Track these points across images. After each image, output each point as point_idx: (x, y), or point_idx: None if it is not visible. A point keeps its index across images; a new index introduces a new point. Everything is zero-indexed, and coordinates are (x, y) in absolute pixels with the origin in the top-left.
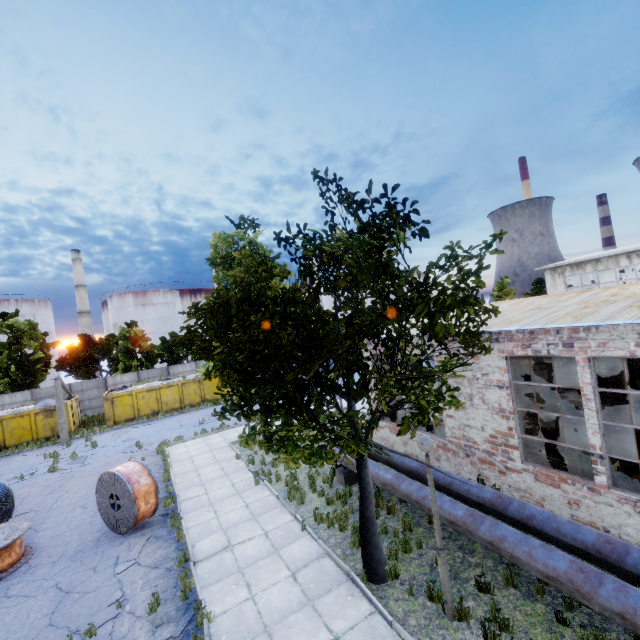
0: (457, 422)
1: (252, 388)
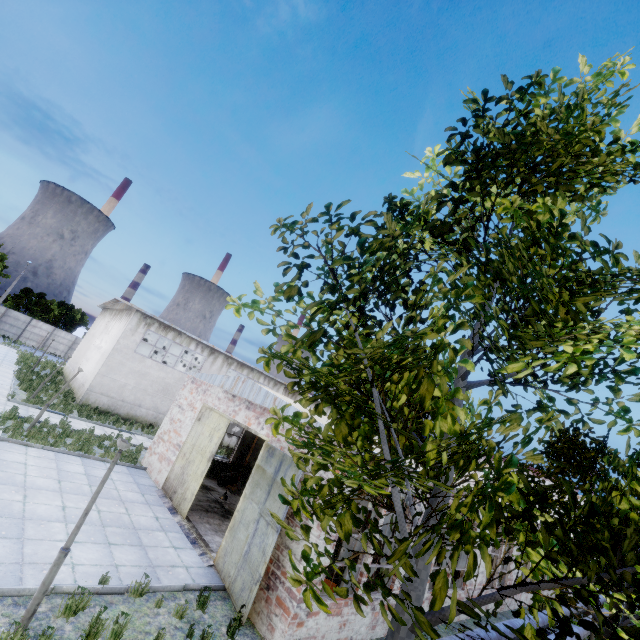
0: None
1: None
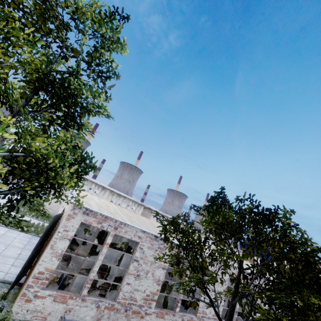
0: (131, 288)
1: (306, 320)
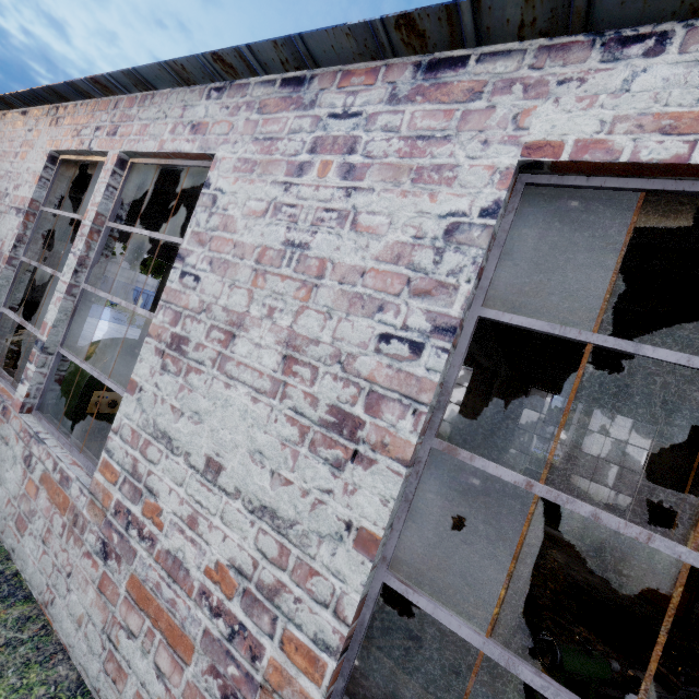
0: None
1: None
